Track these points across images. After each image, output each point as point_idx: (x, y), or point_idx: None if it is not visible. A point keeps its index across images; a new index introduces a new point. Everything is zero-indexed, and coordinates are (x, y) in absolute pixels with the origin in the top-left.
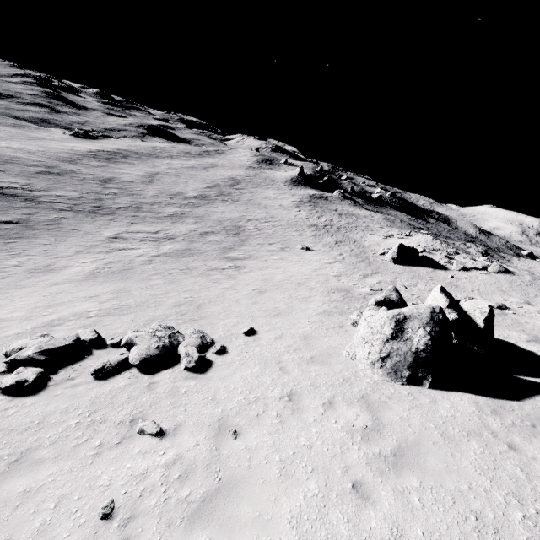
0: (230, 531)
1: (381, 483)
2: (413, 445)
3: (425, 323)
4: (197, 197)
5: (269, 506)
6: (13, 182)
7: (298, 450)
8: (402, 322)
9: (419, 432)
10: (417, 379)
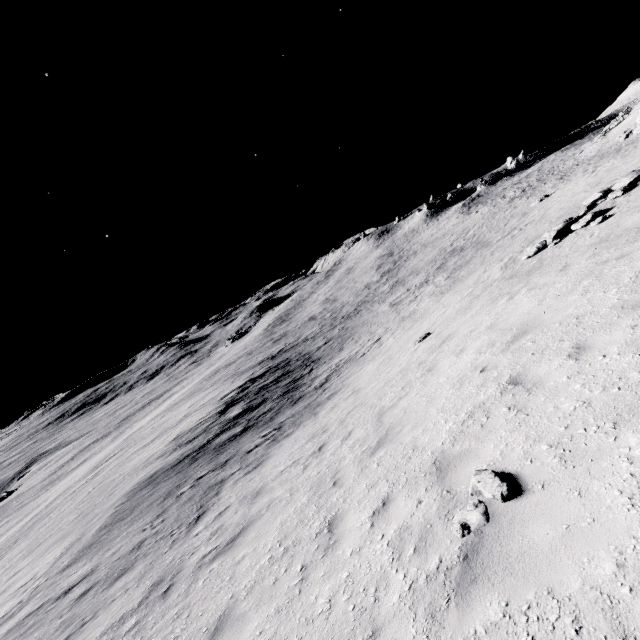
0: None
1: None
2: None
3: None
4: (383, 275)
5: None
6: (277, 348)
7: None
8: None
9: None
10: None
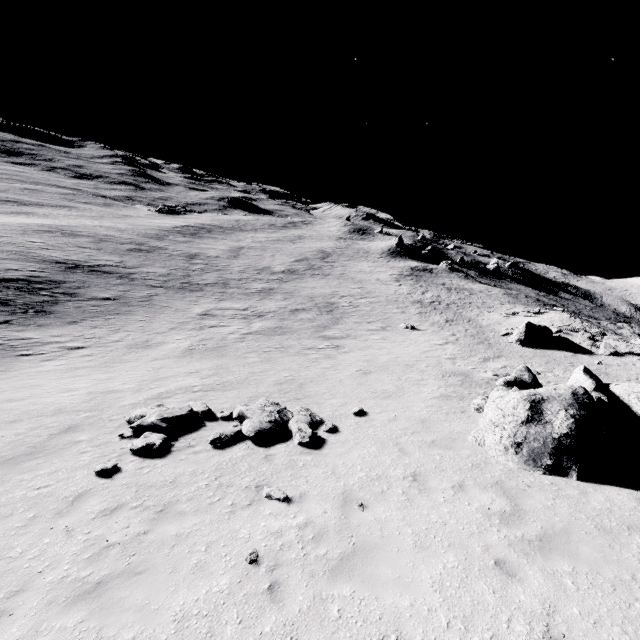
0: (373, 587)
1: (527, 564)
2: (561, 533)
3: (567, 405)
4: (284, 272)
5: (408, 571)
6: (108, 260)
7: (431, 526)
8: (538, 404)
9: (568, 521)
10: (561, 468)
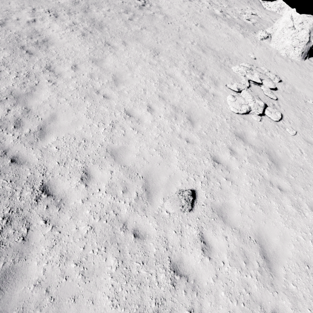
0: None
1: None
2: None
3: None
4: None
5: None
6: None
7: None
8: (309, 34)
9: None
10: (306, 57)
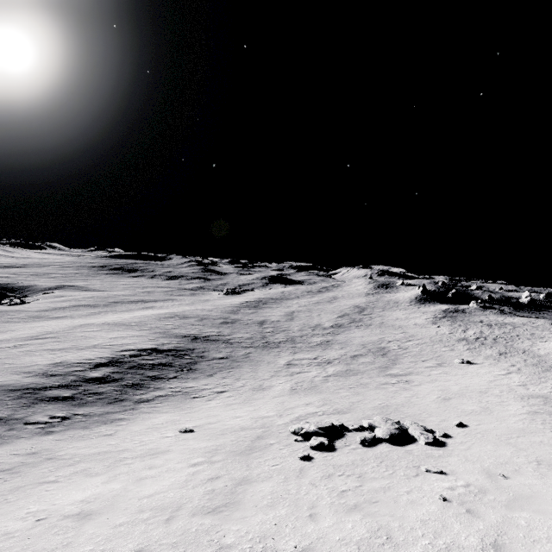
0: (543, 514)
1: None
2: None
3: None
4: (333, 327)
5: None
6: (212, 331)
7: None
8: None
9: None
10: None
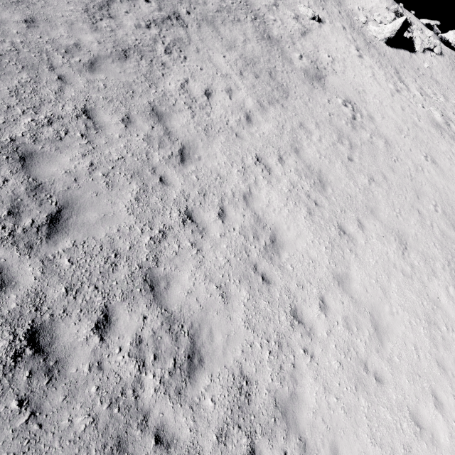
0: None
1: None
2: None
3: None
4: None
5: None
6: None
7: None
8: None
9: None
10: None
